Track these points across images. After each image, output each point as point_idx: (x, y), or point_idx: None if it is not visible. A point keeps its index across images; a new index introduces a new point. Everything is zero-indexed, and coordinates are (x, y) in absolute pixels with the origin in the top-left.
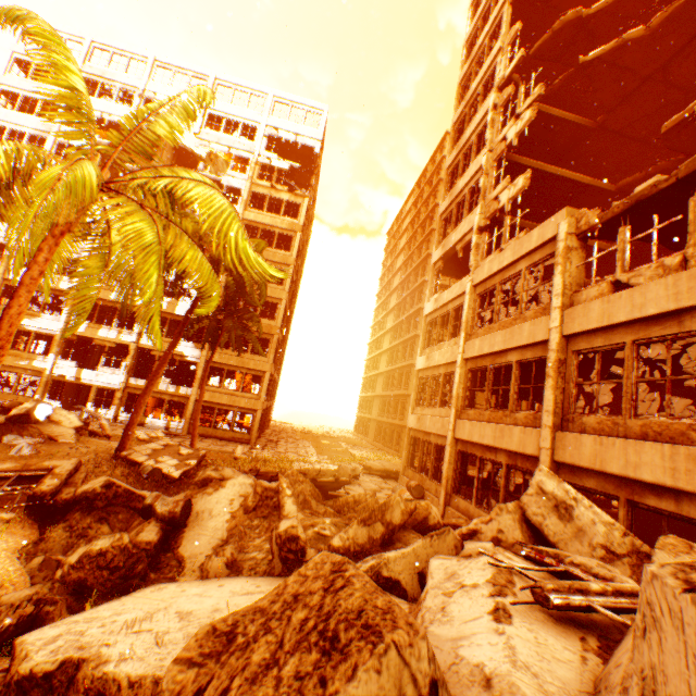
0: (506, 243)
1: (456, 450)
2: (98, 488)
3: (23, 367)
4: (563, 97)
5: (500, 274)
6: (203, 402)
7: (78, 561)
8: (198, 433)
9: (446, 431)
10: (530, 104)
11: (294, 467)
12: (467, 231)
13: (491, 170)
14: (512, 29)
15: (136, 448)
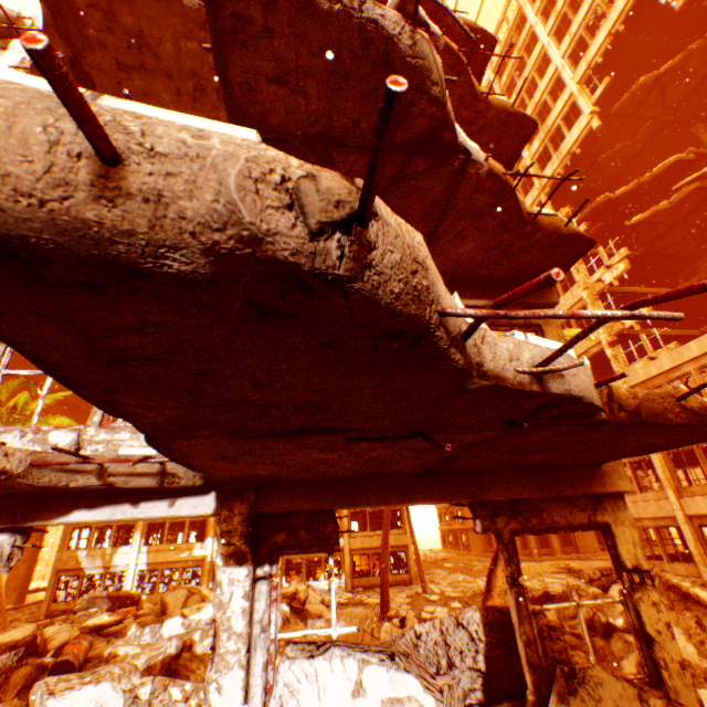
0: (652, 352)
1: (693, 526)
2: (556, 620)
3: (184, 559)
4: (597, 238)
5: (662, 375)
6: (356, 550)
7: (640, 668)
8: (360, 585)
9: (668, 511)
10: (619, 260)
11: (532, 585)
12: (591, 345)
13: (595, 301)
14: (561, 211)
15: (392, 606)
